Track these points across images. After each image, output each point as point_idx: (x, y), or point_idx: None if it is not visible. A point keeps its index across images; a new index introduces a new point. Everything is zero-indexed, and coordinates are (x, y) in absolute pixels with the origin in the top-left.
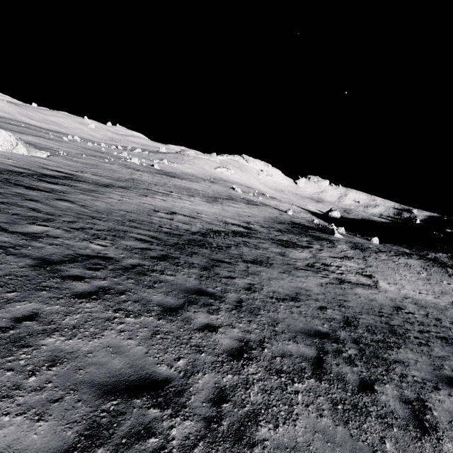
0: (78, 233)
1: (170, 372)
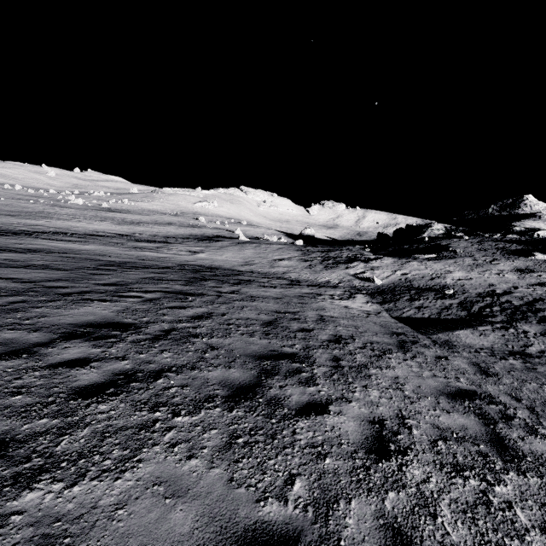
0: None
1: None
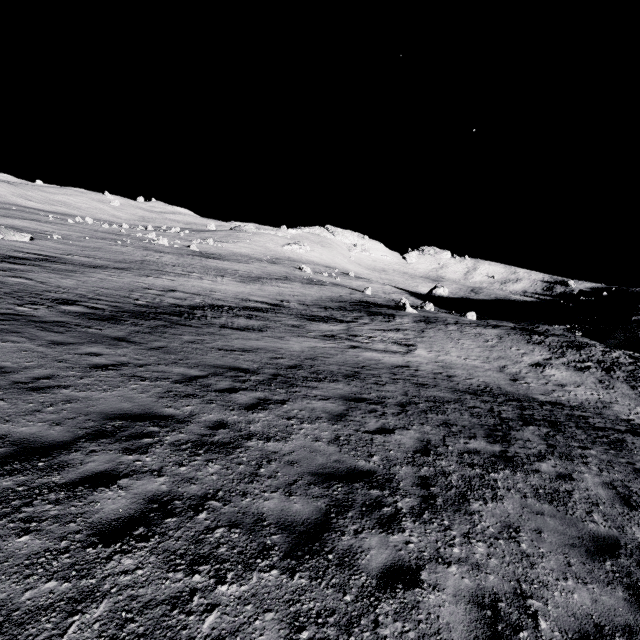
0: (11, 299)
1: (11, 365)
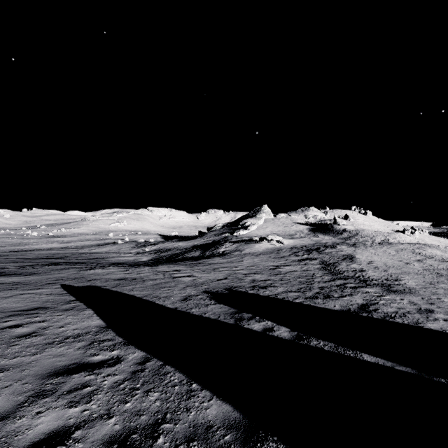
0: None
1: None
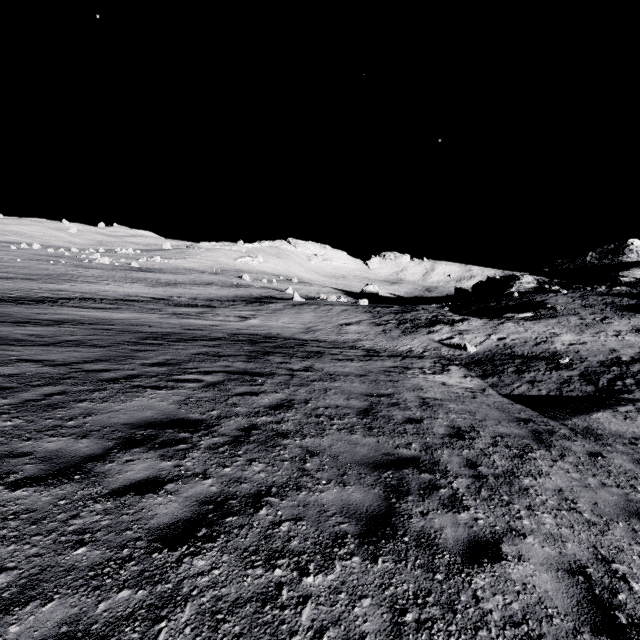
0: None
1: None
